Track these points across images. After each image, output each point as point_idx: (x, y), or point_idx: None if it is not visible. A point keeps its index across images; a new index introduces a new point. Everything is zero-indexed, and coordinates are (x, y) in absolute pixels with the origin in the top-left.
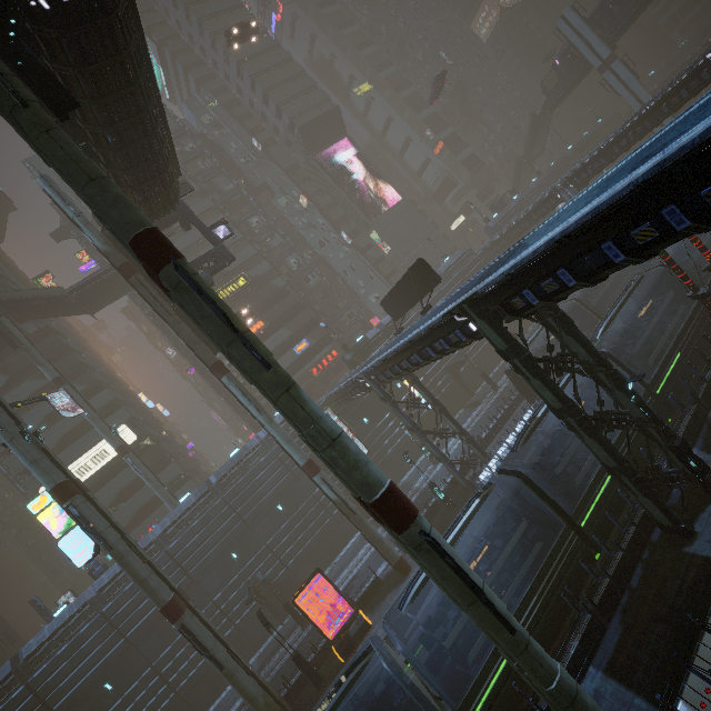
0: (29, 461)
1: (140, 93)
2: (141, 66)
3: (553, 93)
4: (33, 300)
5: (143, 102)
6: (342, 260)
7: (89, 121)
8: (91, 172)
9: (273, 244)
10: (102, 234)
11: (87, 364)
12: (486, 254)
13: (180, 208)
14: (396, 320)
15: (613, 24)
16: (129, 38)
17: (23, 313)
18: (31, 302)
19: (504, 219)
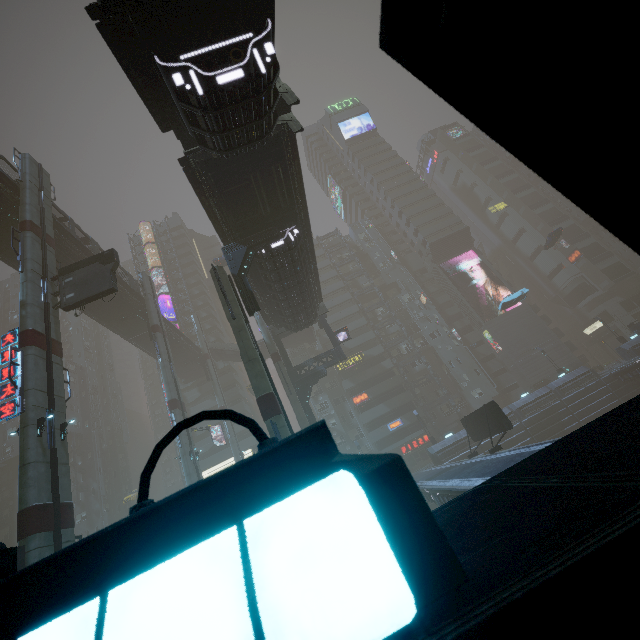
0: (187, 473)
1: (302, 275)
2: (306, 261)
3: None
4: (227, 350)
5: (303, 278)
6: (450, 352)
7: (272, 288)
8: (251, 356)
9: (391, 331)
10: (268, 332)
11: (243, 396)
12: (614, 379)
13: (319, 317)
14: (474, 440)
15: None
16: (302, 252)
17: (220, 356)
18: (225, 351)
19: None
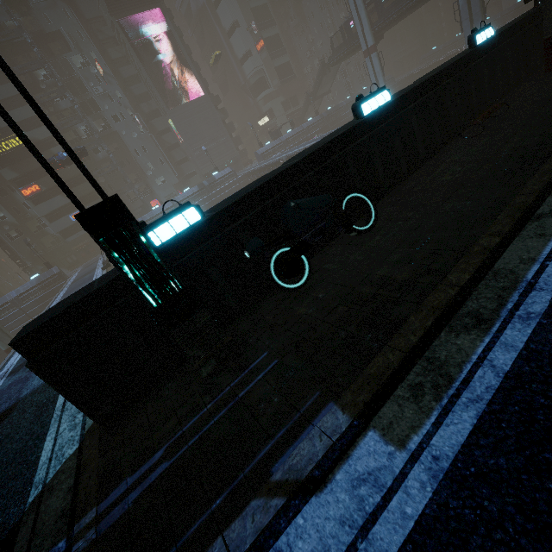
0: None
1: None
2: None
3: (337, 52)
4: None
5: None
6: (135, 139)
7: None
8: None
9: (62, 106)
10: None
11: None
12: (246, 178)
13: None
14: None
15: (381, 19)
16: None
17: None
18: None
19: (271, 150)
